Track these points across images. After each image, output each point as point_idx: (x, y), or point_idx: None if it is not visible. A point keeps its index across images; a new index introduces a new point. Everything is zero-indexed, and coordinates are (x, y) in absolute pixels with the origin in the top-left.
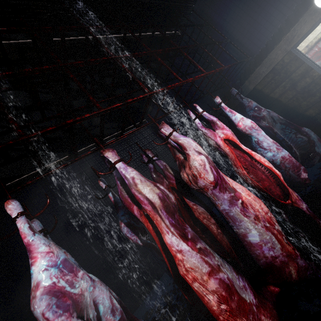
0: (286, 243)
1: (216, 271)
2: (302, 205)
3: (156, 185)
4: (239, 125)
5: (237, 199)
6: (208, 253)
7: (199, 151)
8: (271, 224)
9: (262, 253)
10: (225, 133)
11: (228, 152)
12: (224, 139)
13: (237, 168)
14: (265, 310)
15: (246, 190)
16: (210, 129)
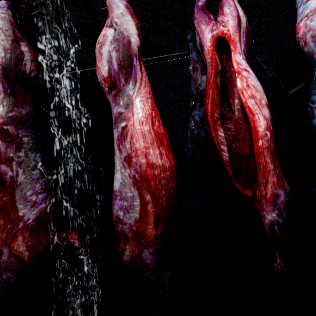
0: (154, 222)
1: (0, 160)
2: (266, 213)
3: (16, 41)
4: (298, 28)
5: (122, 120)
6: (14, 141)
7: (118, 23)
8: (148, 183)
9: (113, 205)
10: (225, 22)
11: (208, 64)
12: (220, 37)
13: (205, 97)
14: (30, 236)
15: (146, 116)
16: (211, 15)
